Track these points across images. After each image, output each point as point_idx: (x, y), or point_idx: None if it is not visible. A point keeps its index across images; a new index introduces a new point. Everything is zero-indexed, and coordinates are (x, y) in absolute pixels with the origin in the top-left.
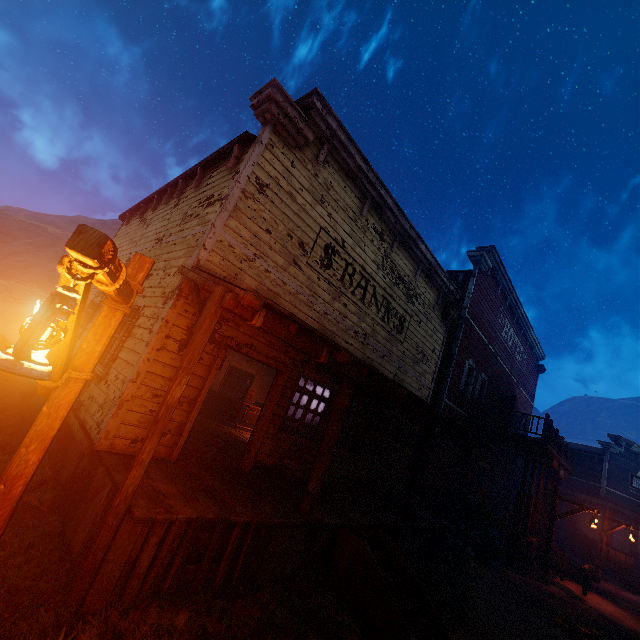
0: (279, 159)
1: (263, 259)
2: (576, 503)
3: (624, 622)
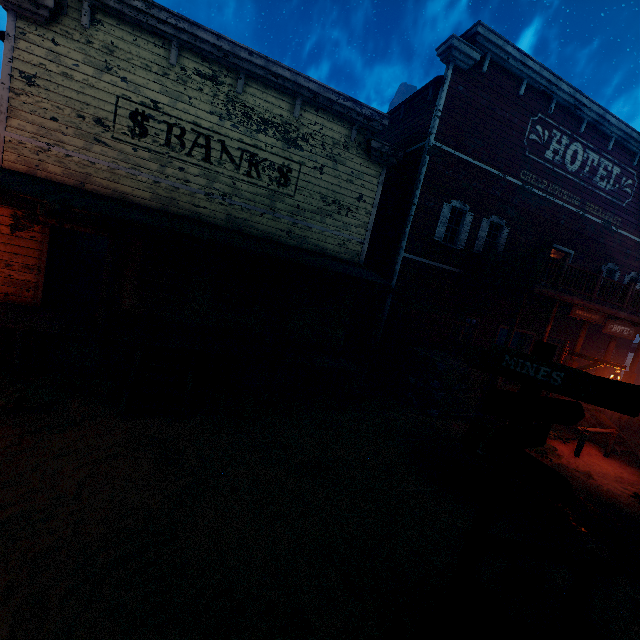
0: (37, 44)
1: (60, 146)
2: (590, 358)
3: (596, 480)
